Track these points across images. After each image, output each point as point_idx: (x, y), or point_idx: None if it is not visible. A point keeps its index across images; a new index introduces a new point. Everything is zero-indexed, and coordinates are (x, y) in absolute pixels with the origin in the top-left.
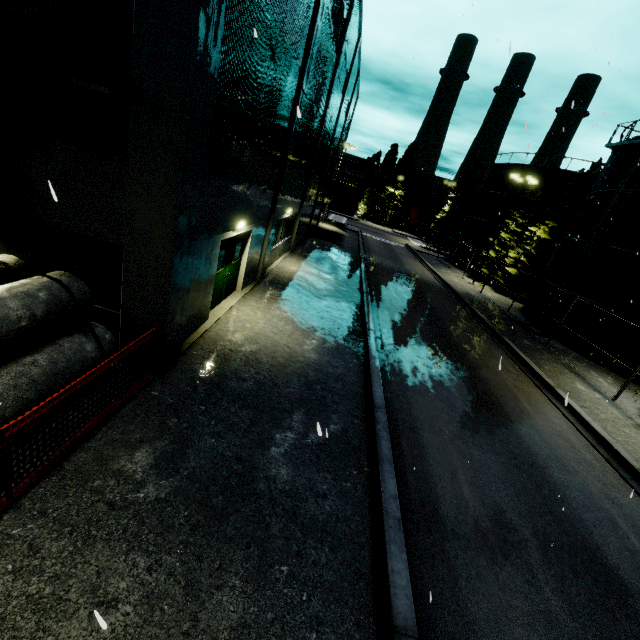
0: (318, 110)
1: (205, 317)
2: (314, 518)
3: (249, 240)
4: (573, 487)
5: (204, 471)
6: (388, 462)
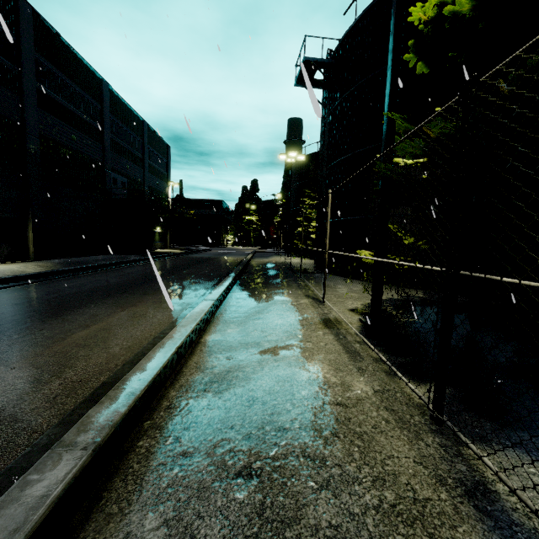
0: None
1: None
2: None
3: None
4: None
5: None
6: None
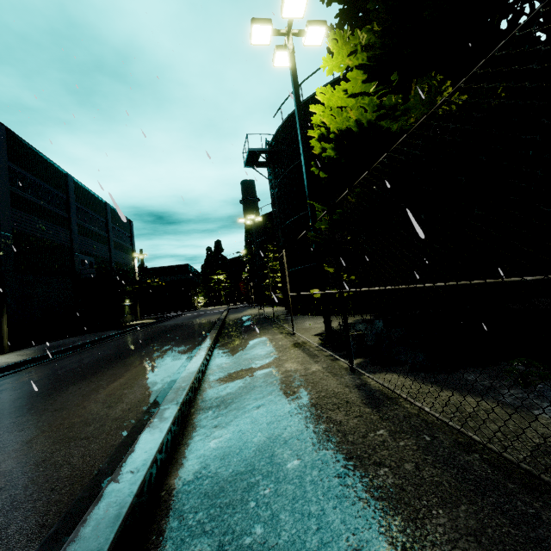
0: None
1: None
2: None
3: None
4: None
5: None
6: None
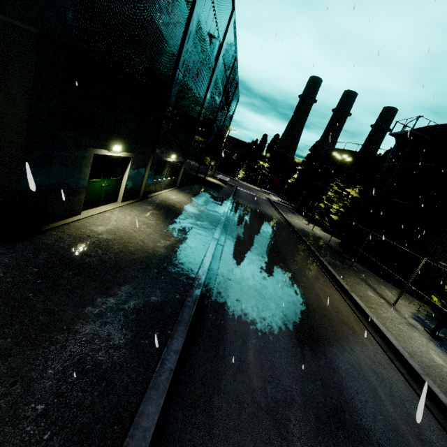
0: (199, 93)
1: (77, 211)
2: (97, 366)
3: (129, 165)
4: (346, 361)
5: (5, 316)
6: (184, 325)
